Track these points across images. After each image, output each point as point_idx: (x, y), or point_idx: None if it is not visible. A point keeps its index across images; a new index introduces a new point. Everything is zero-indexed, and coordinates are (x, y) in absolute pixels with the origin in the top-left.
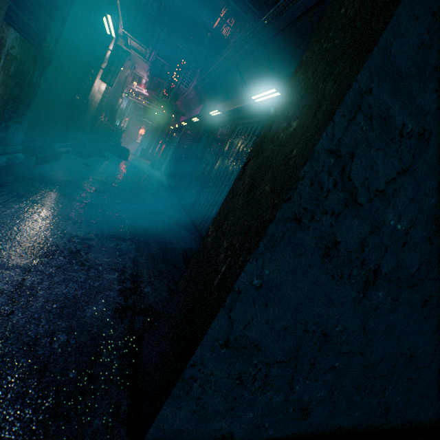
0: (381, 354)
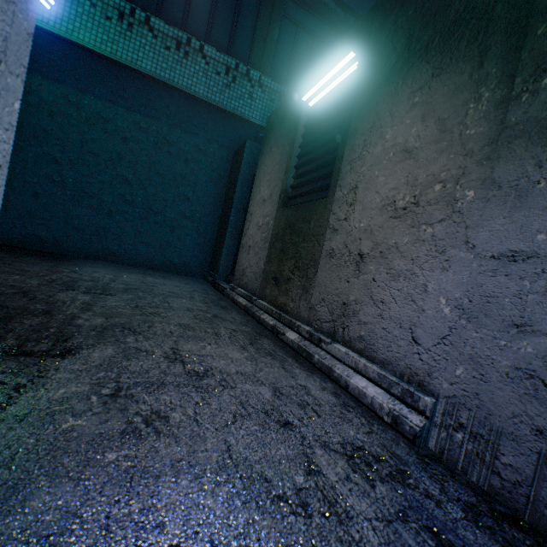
0: (4, 208)
